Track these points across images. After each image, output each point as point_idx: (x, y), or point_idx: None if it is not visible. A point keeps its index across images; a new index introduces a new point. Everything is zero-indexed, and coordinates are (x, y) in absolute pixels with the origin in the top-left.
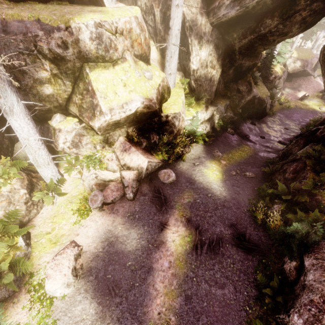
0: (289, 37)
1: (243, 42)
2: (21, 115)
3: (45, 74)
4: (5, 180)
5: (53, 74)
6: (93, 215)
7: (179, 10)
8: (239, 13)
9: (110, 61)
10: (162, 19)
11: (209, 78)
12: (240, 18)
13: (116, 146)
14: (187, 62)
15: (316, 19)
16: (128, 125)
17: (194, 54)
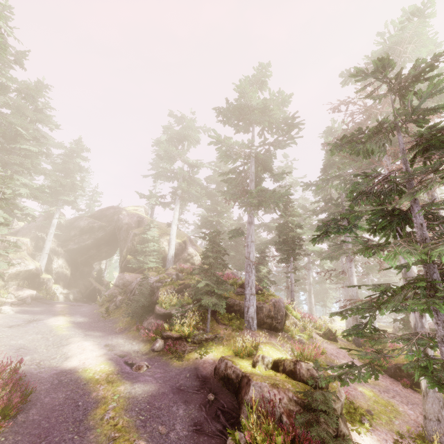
0: (103, 257)
1: (82, 259)
2: None
3: None
4: None
5: None
6: None
7: (50, 242)
8: (78, 247)
9: (18, 252)
10: (35, 246)
11: (64, 275)
12: (79, 249)
13: (11, 289)
14: (50, 265)
15: (112, 252)
16: (21, 280)
17: (55, 261)
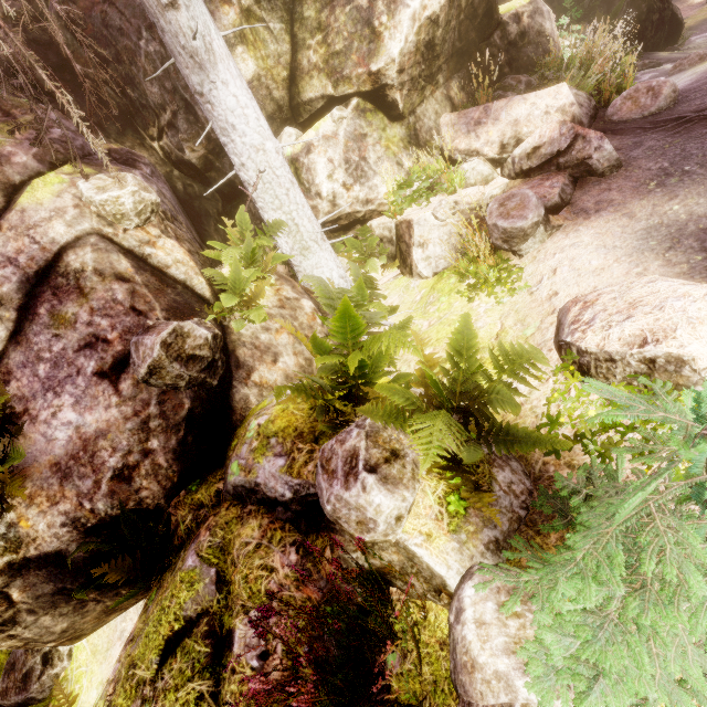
0: None
1: None
2: (230, 66)
3: (229, 16)
4: (257, 279)
5: (244, 13)
6: (537, 256)
7: None
8: None
9: None
10: None
11: None
12: None
13: (443, 141)
14: None
15: None
16: (445, 75)
17: None
